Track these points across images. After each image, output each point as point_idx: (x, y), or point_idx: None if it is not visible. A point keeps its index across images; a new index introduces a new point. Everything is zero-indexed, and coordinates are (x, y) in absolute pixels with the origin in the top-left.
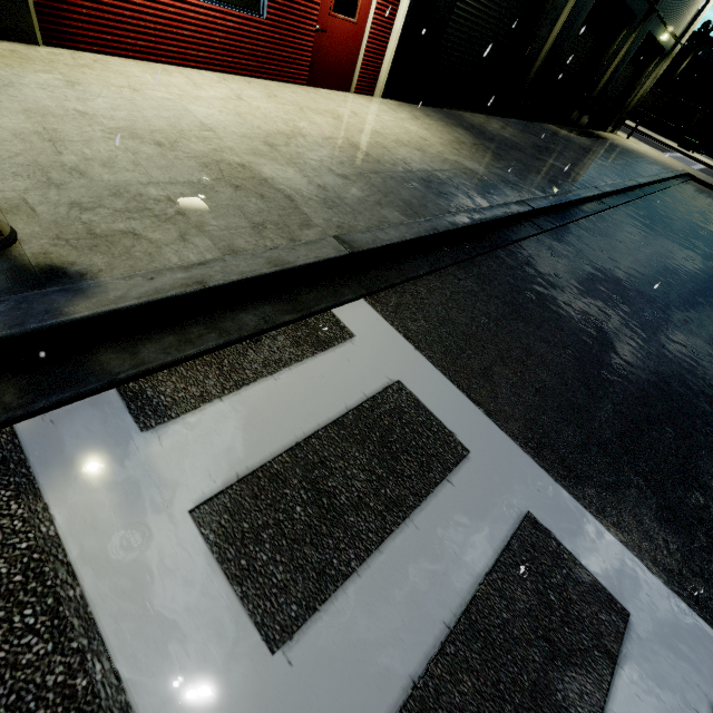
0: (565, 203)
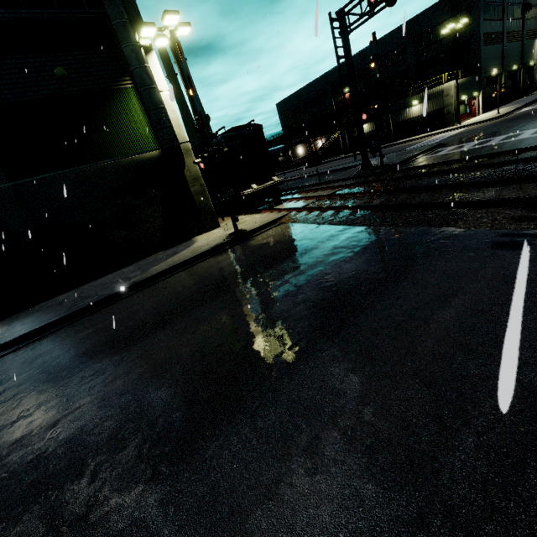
0: None
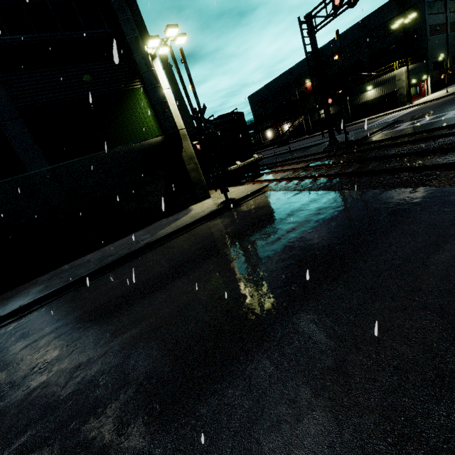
0: None
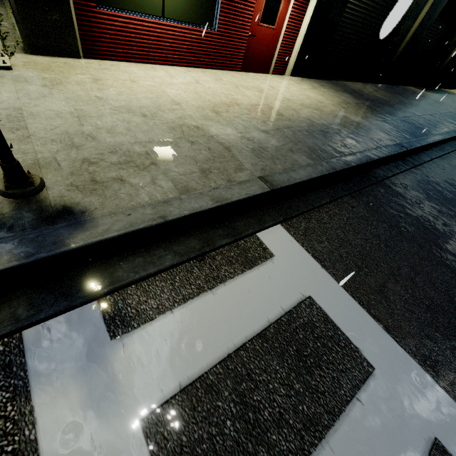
0: (430, 144)
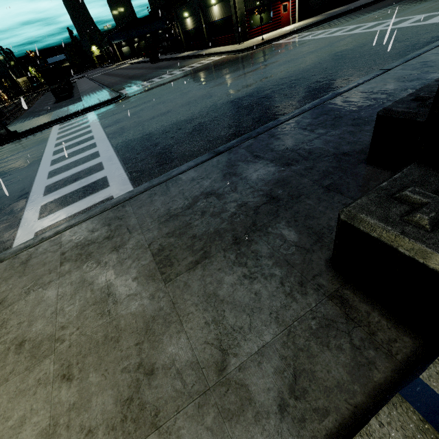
0: (344, 12)
